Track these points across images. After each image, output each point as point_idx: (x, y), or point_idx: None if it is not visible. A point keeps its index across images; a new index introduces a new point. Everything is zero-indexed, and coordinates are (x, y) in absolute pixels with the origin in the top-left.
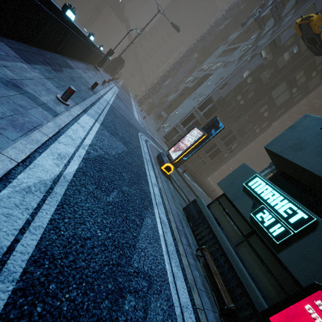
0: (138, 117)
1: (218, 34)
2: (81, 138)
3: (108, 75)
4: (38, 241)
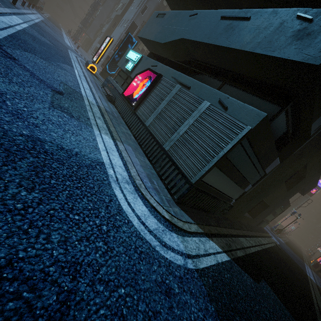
0: (70, 45)
1: None
2: (17, 23)
3: (28, 2)
4: (14, 33)
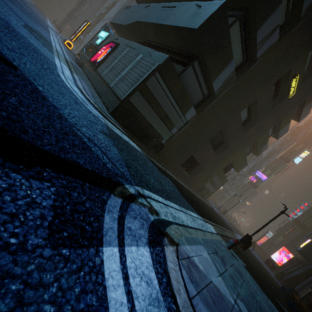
0: (52, 28)
1: None
2: None
3: None
4: None
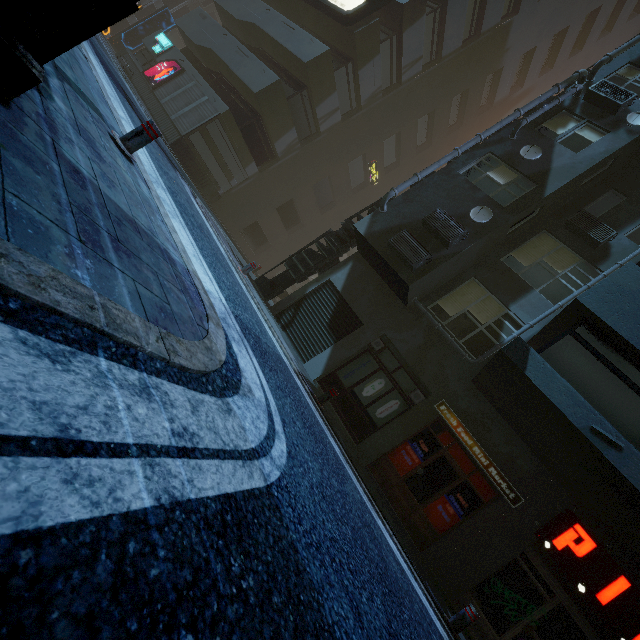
0: None
1: None
2: None
3: None
4: None
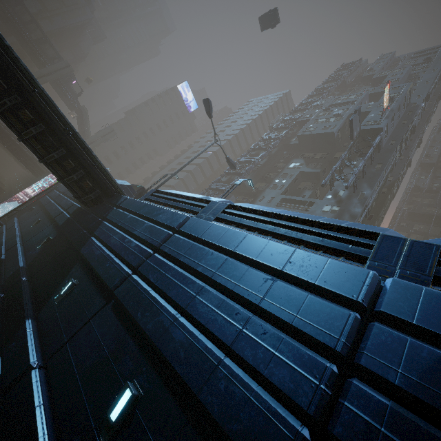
0: None
1: (256, 173)
2: None
3: None
4: None
